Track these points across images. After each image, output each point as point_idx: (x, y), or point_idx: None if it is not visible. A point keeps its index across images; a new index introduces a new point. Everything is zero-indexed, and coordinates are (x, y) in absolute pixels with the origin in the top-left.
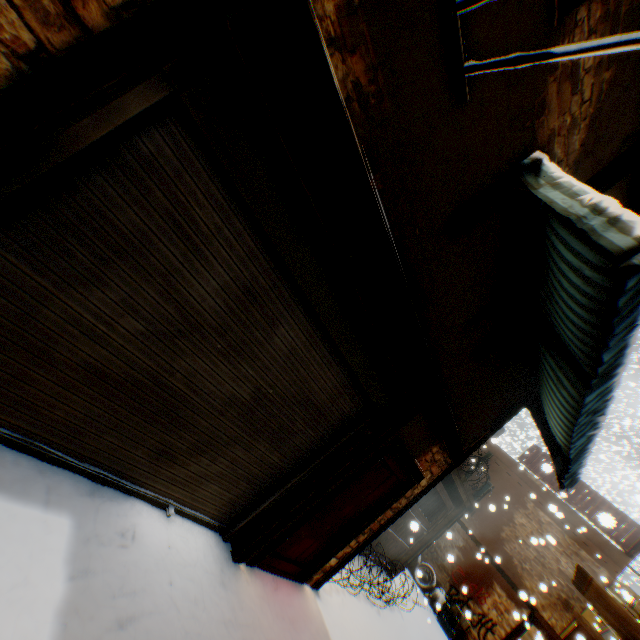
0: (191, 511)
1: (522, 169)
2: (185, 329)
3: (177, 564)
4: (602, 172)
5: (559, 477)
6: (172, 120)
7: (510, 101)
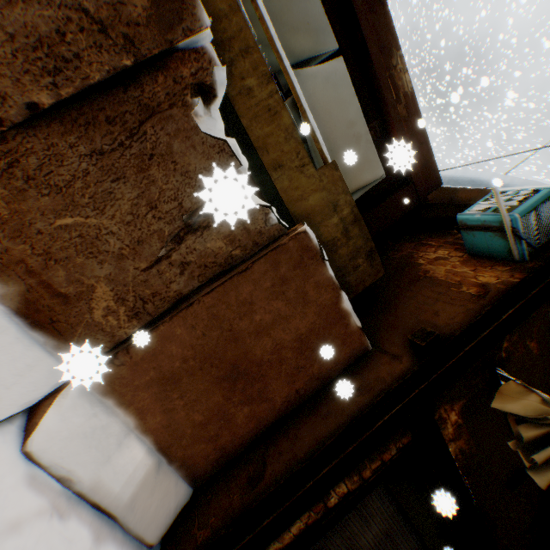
0: None
1: None
2: None
3: None
4: None
5: None
6: None
7: None
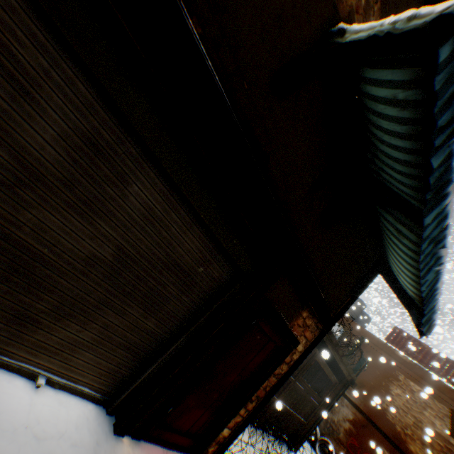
0: (67, 382)
1: (331, 36)
2: (27, 178)
3: (34, 435)
4: None
5: (417, 327)
6: None
7: None
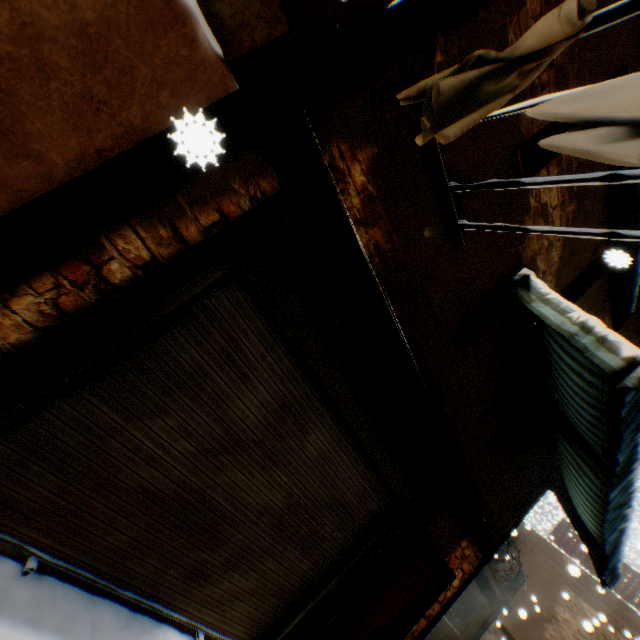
0: (219, 634)
1: (514, 284)
2: (229, 445)
3: None
4: (581, 275)
5: (598, 571)
6: (232, 281)
7: (496, 236)
